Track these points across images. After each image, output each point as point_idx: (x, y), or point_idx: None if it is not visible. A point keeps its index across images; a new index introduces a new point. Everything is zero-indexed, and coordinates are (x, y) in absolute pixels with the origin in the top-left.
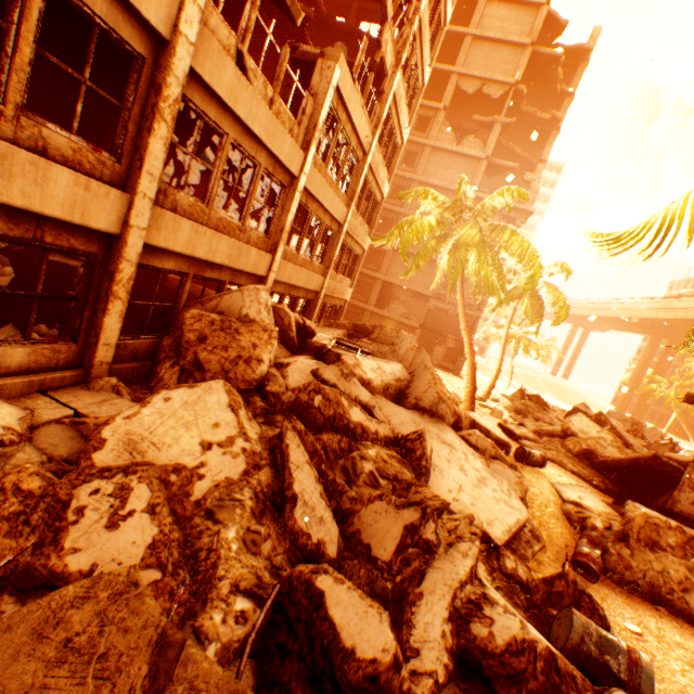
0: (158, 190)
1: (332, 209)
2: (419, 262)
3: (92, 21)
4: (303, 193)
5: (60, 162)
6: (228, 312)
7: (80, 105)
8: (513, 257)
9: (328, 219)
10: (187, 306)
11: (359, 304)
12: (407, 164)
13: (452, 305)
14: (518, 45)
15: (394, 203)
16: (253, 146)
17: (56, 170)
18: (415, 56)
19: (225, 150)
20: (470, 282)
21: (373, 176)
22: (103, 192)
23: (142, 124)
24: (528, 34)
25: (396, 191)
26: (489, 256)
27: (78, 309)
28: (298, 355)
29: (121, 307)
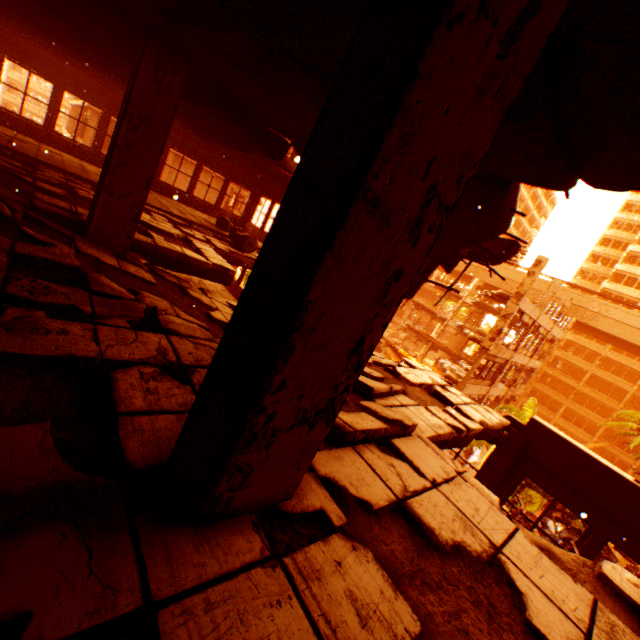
0: None
1: None
2: None
3: None
4: None
5: None
6: None
7: None
8: None
9: None
10: None
11: None
12: None
13: None
14: None
15: None
16: None
17: None
18: None
19: None
20: None
21: None
22: None
23: None
24: None
25: None
26: None
27: None
28: None
29: None
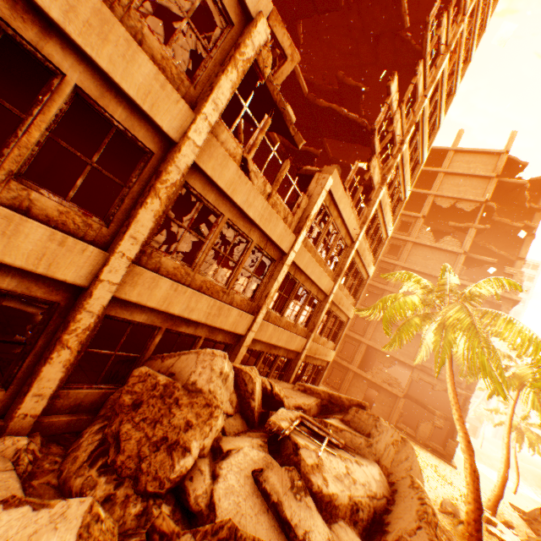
0: (144, 251)
1: (319, 281)
2: (402, 337)
3: (111, 123)
4: (291, 266)
5: (42, 219)
6: (178, 374)
7: (81, 179)
8: (512, 346)
9: (314, 289)
10: (151, 358)
11: (343, 362)
12: (391, 253)
13: (438, 379)
14: (484, 177)
15: (379, 281)
16: (247, 226)
17: (31, 225)
18: (398, 179)
19: (219, 226)
20: (459, 363)
21: (359, 258)
22: (79, 248)
23: (139, 198)
24: (492, 170)
25: (381, 272)
26: (483, 342)
27: (22, 353)
28: (254, 430)
29: (69, 356)
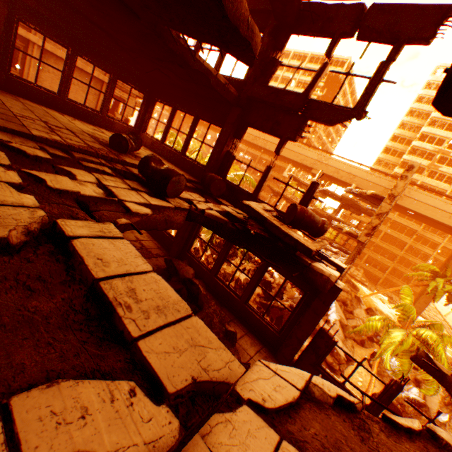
0: None
1: None
2: None
3: None
4: None
5: None
6: None
7: None
8: None
9: None
10: None
11: None
12: None
13: None
14: None
15: None
16: None
17: None
18: None
19: None
20: None
21: None
22: None
23: None
24: None
25: None
26: None
27: None
28: None
29: None
